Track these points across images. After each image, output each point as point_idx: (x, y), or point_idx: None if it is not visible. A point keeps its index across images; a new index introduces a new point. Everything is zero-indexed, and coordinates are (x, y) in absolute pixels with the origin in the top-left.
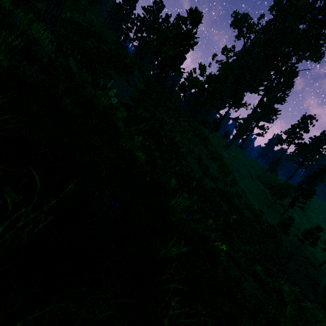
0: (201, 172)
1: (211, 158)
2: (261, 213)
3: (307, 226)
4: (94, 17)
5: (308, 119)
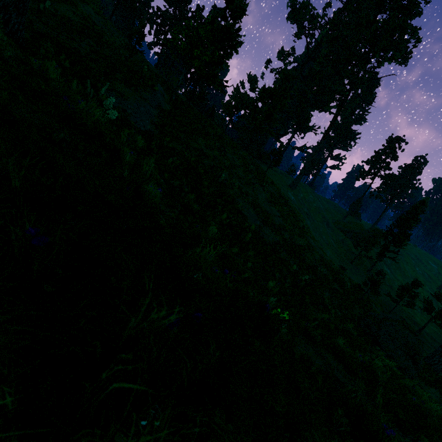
0: (259, 221)
1: (272, 201)
2: (343, 270)
3: (401, 282)
4: (92, 10)
5: (396, 143)
